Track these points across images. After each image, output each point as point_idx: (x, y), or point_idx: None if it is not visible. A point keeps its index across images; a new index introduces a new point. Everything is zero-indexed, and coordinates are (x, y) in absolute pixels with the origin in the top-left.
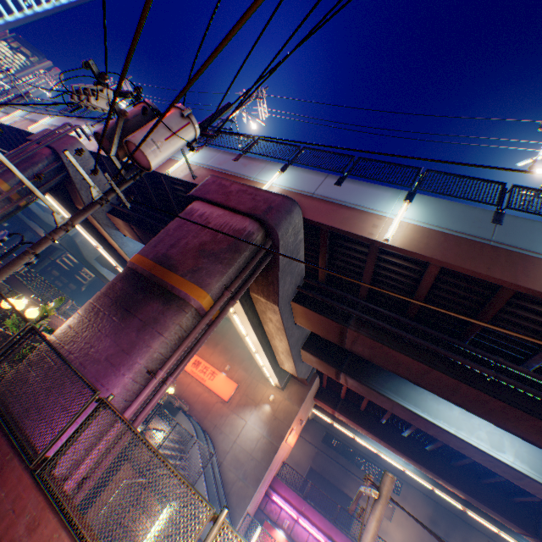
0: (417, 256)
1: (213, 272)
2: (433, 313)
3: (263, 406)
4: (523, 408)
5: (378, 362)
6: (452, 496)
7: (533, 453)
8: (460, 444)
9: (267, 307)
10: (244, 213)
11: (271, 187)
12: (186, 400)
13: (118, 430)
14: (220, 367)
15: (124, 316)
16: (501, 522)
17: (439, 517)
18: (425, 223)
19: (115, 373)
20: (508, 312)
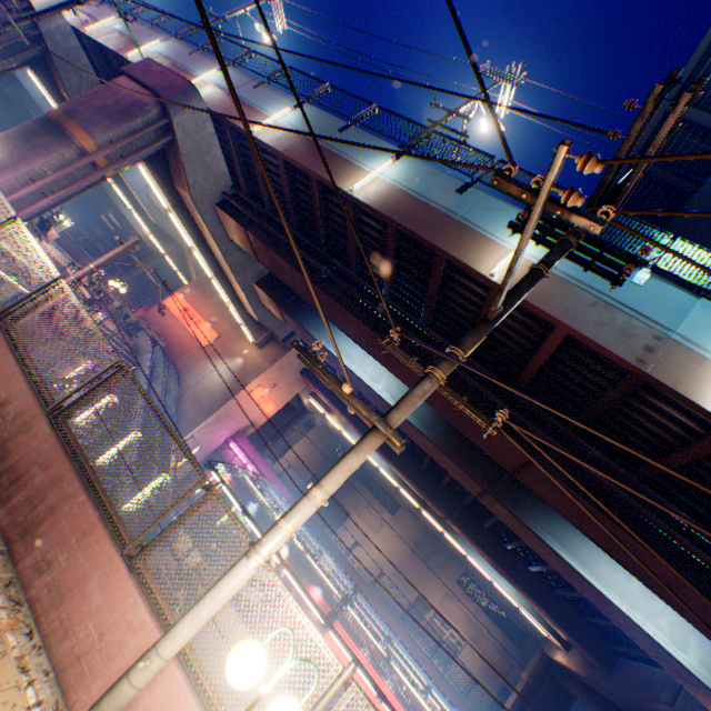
0: (269, 148)
1: (102, 125)
2: (306, 222)
3: (237, 359)
4: (334, 297)
5: (278, 275)
6: (411, 494)
7: (400, 388)
8: (356, 381)
9: (191, 206)
10: (150, 89)
11: (204, 83)
12: (167, 341)
13: (0, 207)
14: (209, 318)
15: (26, 143)
16: (434, 509)
17: (425, 542)
18: (293, 126)
19: (4, 171)
20: (334, 212)
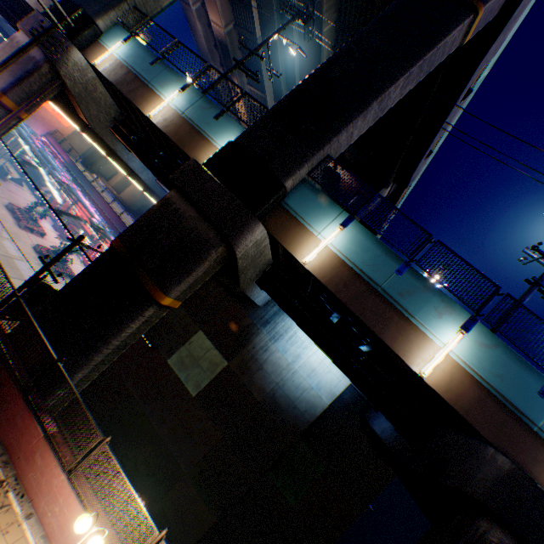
0: None
1: None
2: None
3: None
4: None
5: None
6: None
7: None
8: None
9: None
10: None
11: None
12: None
13: None
14: None
15: None
16: None
17: None
18: None
19: None
20: None
